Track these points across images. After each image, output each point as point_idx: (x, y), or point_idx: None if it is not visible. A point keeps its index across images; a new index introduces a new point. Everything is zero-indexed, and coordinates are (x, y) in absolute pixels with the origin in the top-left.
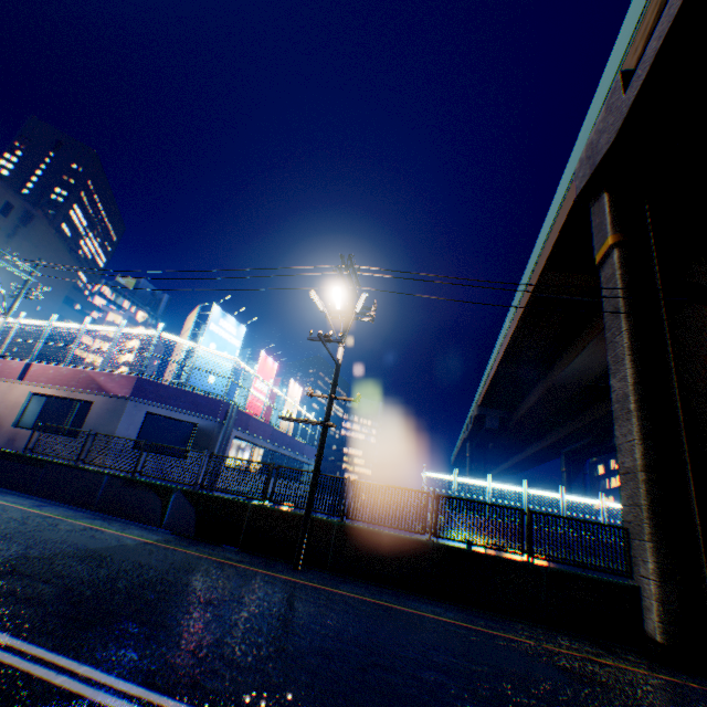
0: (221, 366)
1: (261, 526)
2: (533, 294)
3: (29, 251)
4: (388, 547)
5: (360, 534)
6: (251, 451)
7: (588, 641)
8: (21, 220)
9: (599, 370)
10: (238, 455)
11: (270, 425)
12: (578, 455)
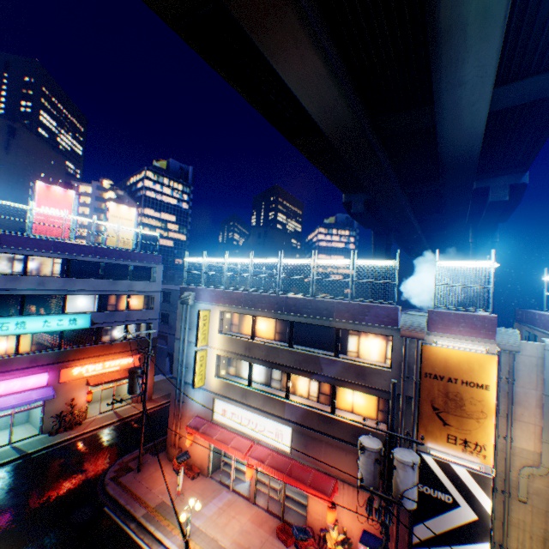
0: None
1: None
2: (174, 27)
3: (24, 156)
4: None
5: None
6: (36, 261)
7: None
8: (9, 135)
9: (346, 108)
10: (12, 265)
11: (46, 240)
12: (478, 224)
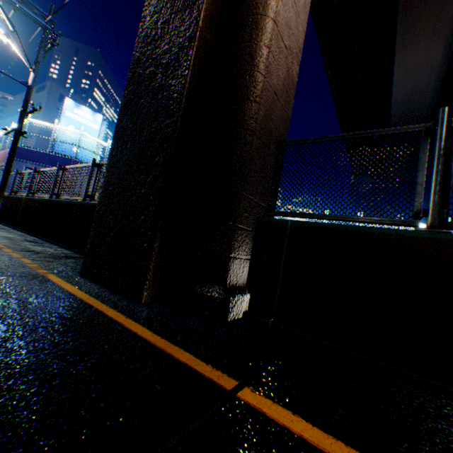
0: (83, 142)
1: (6, 207)
2: (315, 18)
3: None
4: (35, 208)
5: (30, 202)
6: None
7: (81, 256)
8: None
9: (429, 98)
10: None
11: None
12: None
